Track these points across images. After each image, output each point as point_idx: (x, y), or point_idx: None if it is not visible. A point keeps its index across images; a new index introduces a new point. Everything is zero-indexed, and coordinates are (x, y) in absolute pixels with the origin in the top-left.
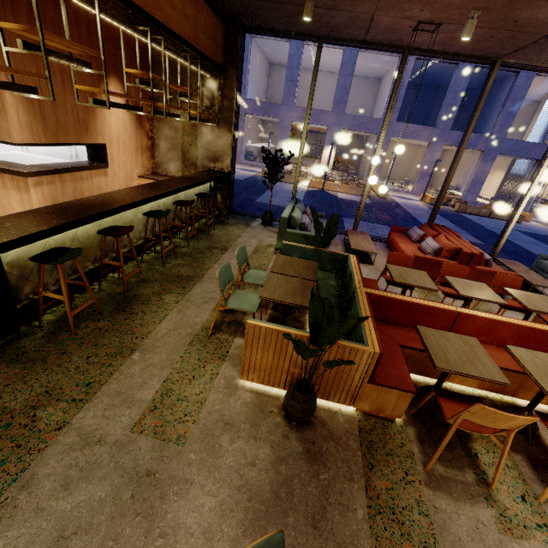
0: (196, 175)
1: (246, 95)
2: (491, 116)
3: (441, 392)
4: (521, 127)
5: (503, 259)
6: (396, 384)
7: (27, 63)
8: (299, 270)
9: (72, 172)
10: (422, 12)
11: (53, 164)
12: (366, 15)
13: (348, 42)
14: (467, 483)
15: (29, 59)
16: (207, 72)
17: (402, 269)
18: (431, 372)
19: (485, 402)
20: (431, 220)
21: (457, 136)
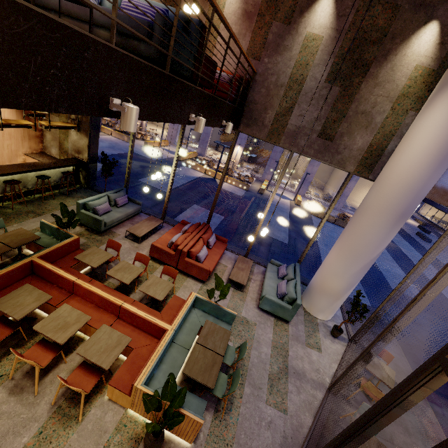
0: (47, 163)
1: None
2: None
3: (1, 318)
4: None
5: (242, 257)
6: None
7: None
8: (16, 239)
9: None
10: None
11: None
12: None
13: None
14: None
15: None
16: None
17: (99, 251)
18: (48, 312)
19: None
20: (207, 221)
21: None
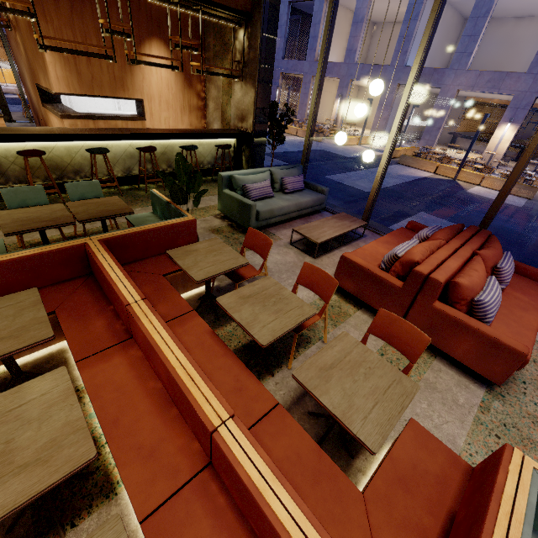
0: (197, 130)
1: (405, 62)
2: None
3: None
4: None
5: None
6: None
7: (65, 30)
8: (93, 210)
9: (107, 120)
10: None
11: (97, 114)
12: None
13: None
14: None
15: (66, 26)
16: (232, 21)
17: (220, 247)
18: None
19: None
20: (482, 223)
21: None
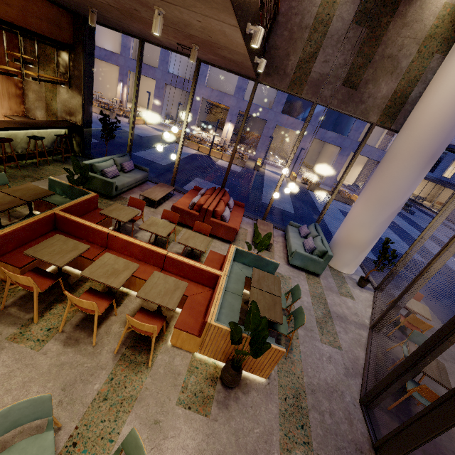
0: (37, 122)
1: (168, 69)
2: (351, 123)
3: (36, 270)
4: (380, 135)
5: (262, 221)
6: (12, 262)
7: None
8: (27, 194)
9: None
10: (170, 37)
11: None
12: (144, 31)
13: (160, 46)
14: (21, 318)
15: None
16: (57, 47)
17: (123, 207)
18: (81, 268)
19: (107, 289)
20: (222, 186)
21: (324, 133)
